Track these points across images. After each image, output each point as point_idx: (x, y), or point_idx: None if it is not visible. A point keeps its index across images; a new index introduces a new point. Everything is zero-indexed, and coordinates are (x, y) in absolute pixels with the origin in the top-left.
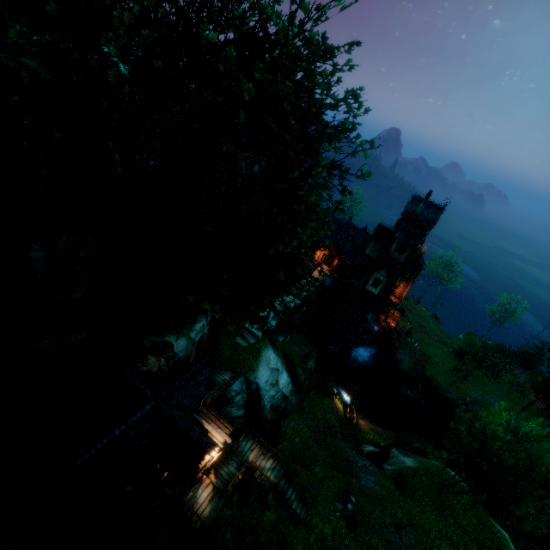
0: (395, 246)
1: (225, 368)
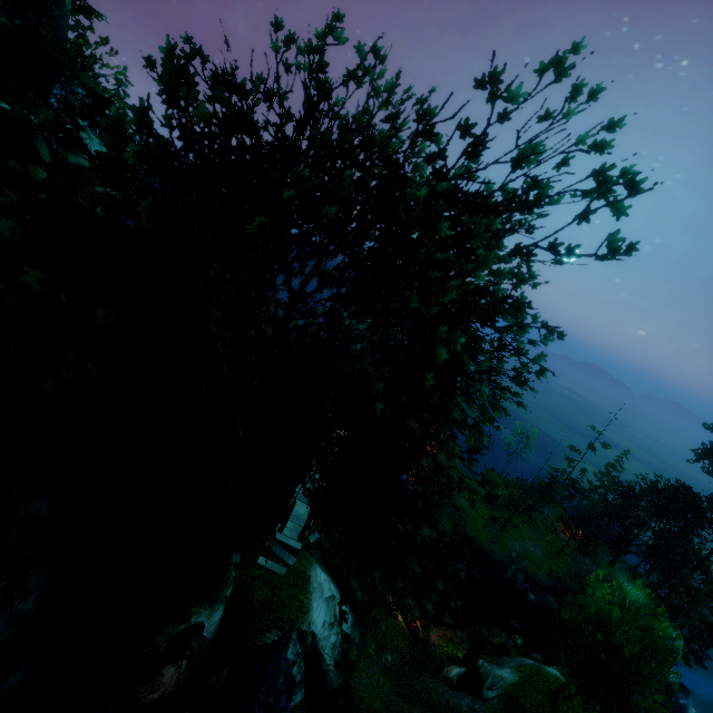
0: None
1: (266, 625)
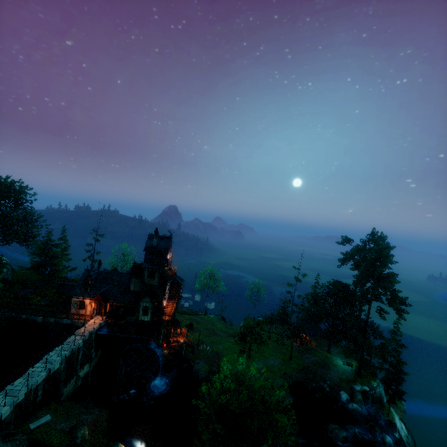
0: (147, 274)
1: None
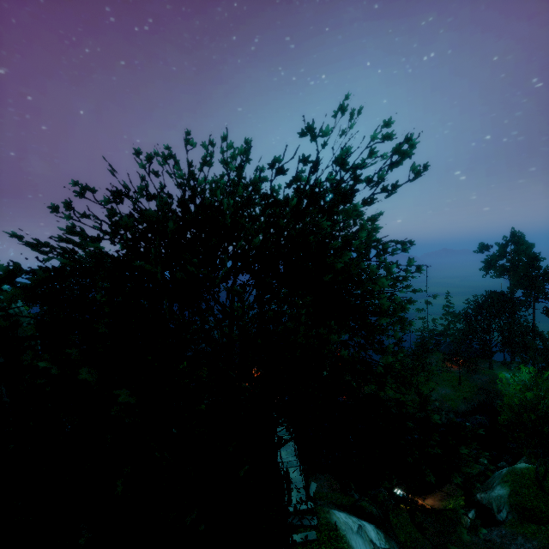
0: None
1: None
